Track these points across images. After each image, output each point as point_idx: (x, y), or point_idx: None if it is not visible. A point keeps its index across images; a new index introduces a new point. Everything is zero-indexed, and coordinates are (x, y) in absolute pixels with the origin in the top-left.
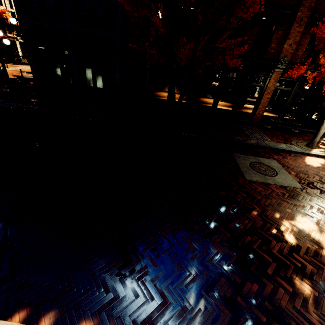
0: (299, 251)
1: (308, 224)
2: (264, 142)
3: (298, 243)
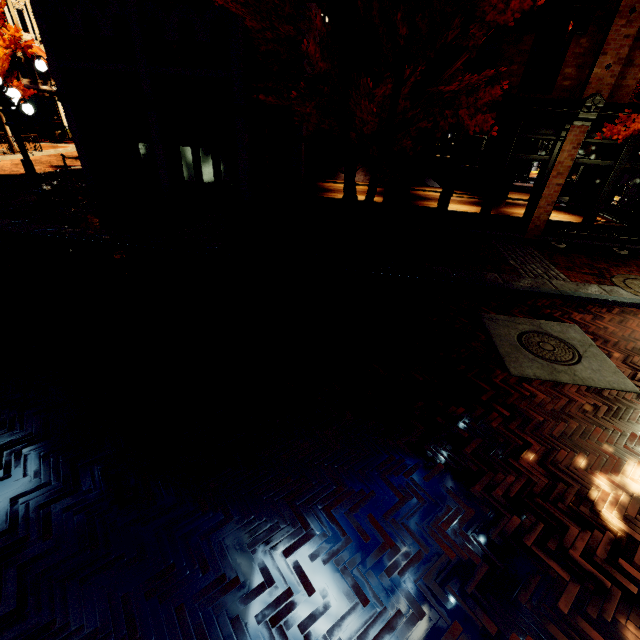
0: (634, 552)
1: None
2: (552, 283)
3: (630, 532)
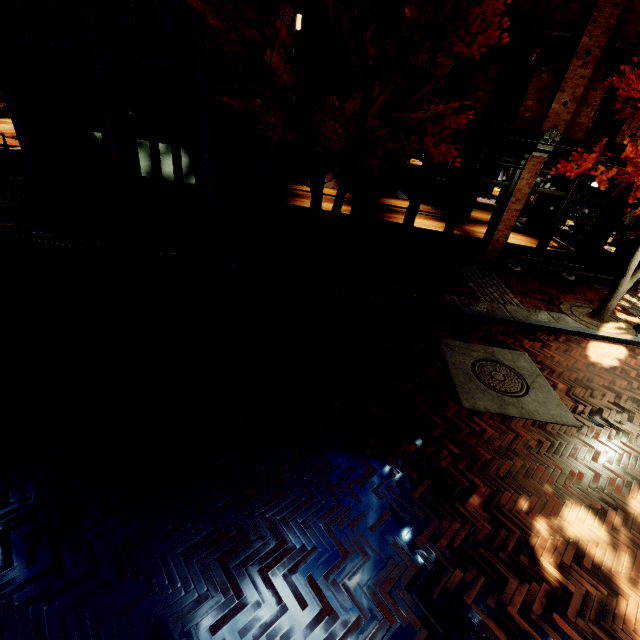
0: (568, 605)
1: (588, 525)
2: (506, 308)
3: (565, 583)
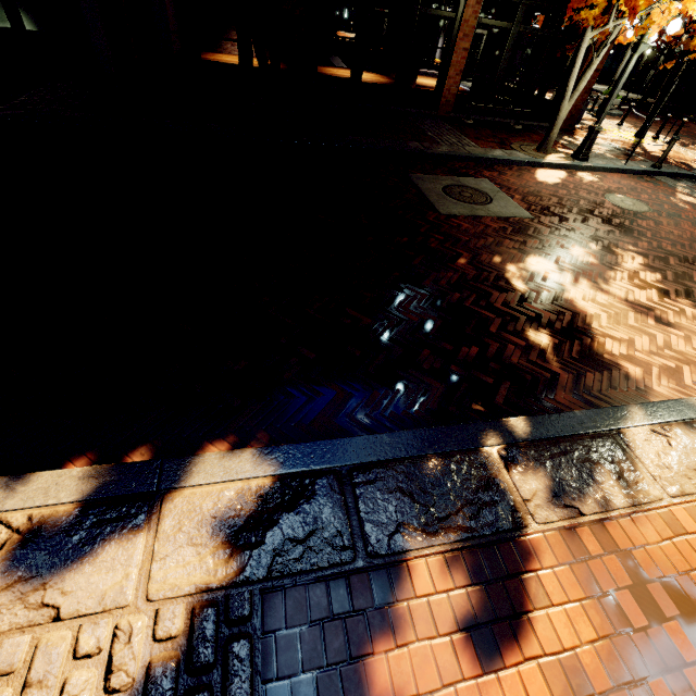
0: (533, 299)
1: (543, 264)
2: (465, 149)
3: (530, 290)
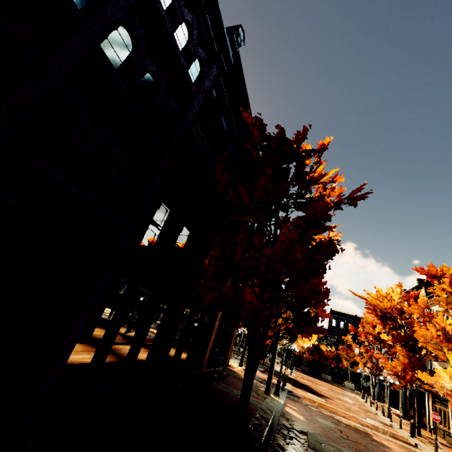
0: None
1: None
2: (268, 407)
3: None
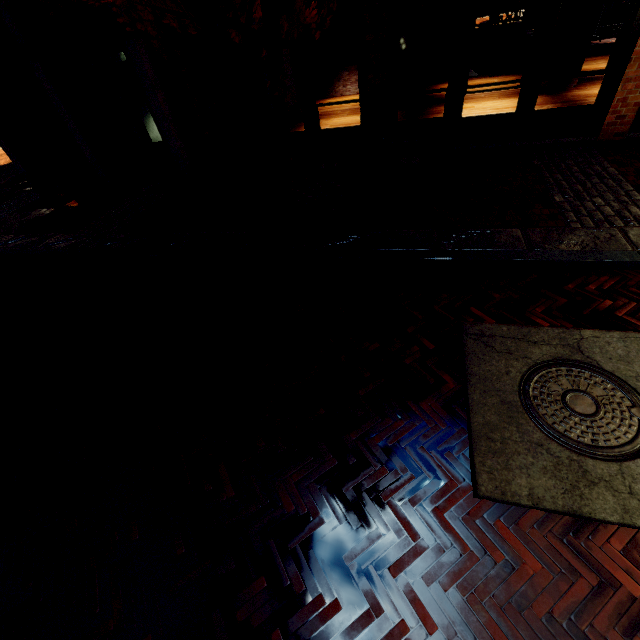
0: None
1: None
2: (627, 236)
3: None
